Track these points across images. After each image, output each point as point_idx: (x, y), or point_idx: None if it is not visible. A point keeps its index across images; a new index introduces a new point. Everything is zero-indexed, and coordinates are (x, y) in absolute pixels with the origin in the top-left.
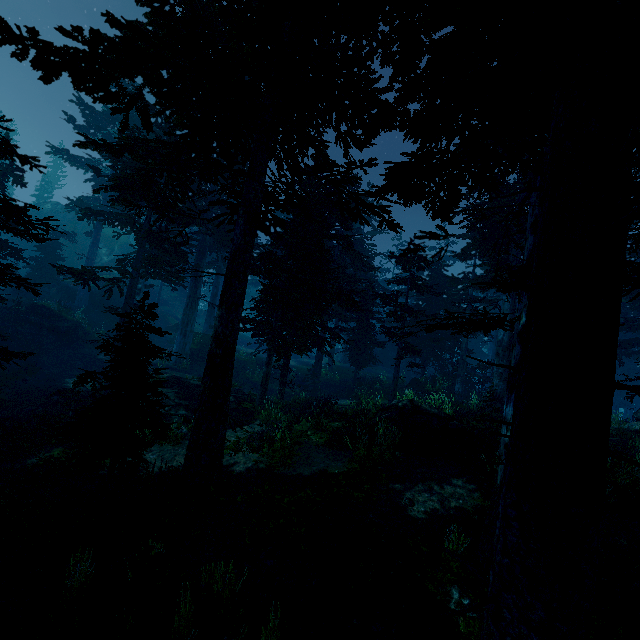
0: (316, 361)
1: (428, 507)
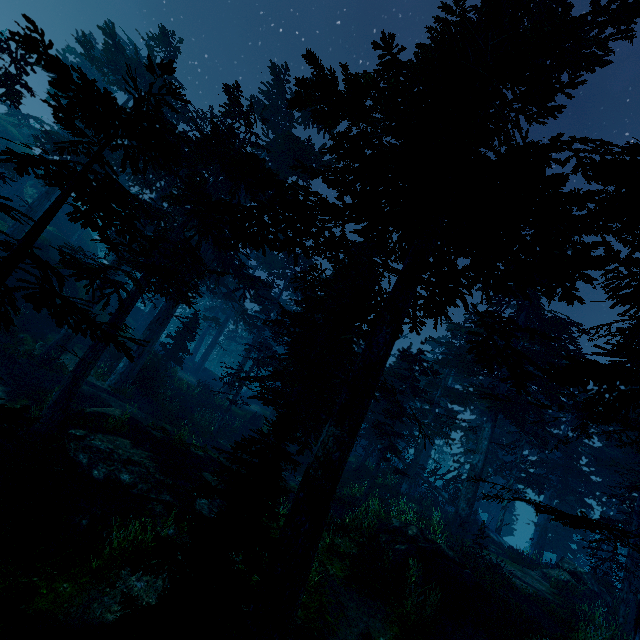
0: None
1: None
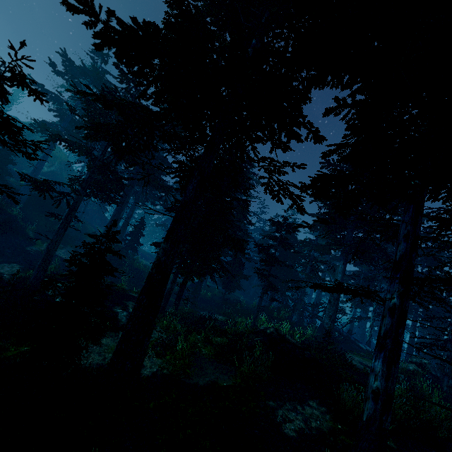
0: (199, 281)
1: (296, 426)
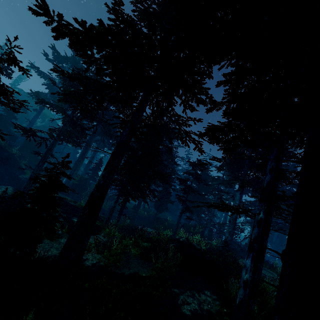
0: (138, 204)
1: (192, 307)
